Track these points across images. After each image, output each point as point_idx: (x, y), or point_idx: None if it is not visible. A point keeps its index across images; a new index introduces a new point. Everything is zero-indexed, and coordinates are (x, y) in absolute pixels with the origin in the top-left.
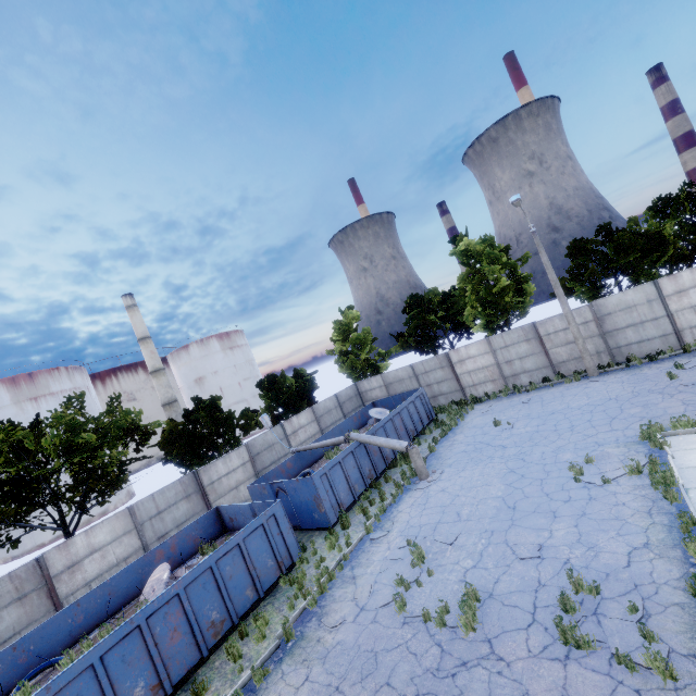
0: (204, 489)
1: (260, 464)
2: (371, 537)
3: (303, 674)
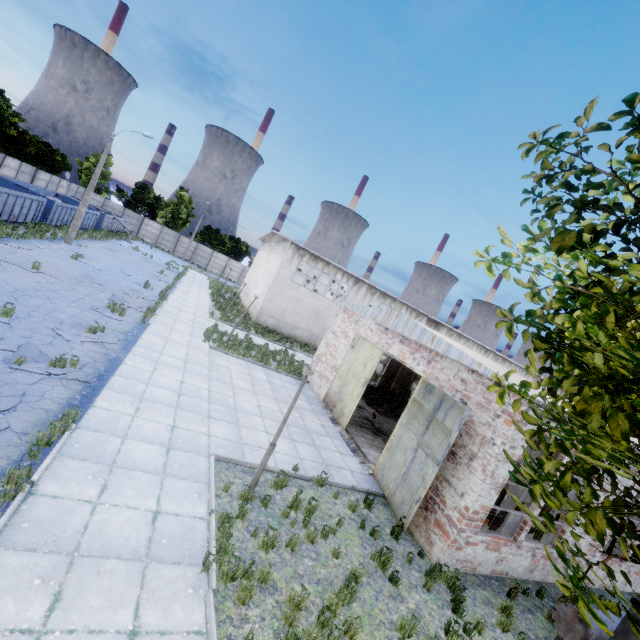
0: (35, 178)
1: (47, 186)
2: (118, 240)
3: (116, 245)
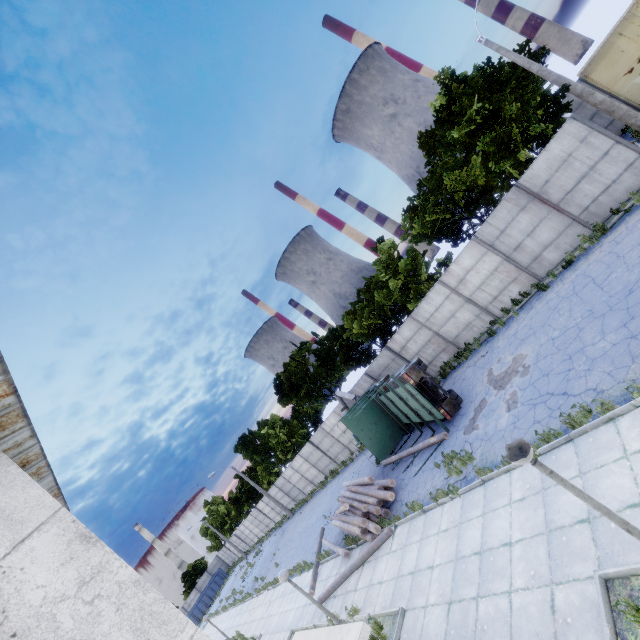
0: None
1: None
2: None
3: None
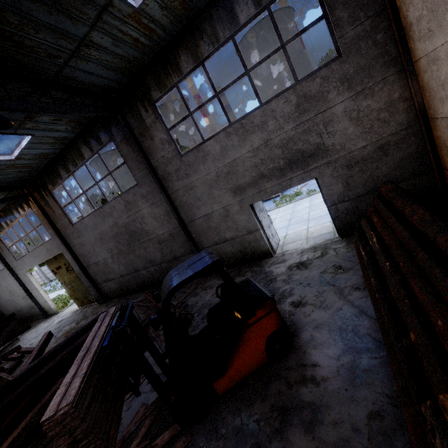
0: None
1: None
2: None
3: None
